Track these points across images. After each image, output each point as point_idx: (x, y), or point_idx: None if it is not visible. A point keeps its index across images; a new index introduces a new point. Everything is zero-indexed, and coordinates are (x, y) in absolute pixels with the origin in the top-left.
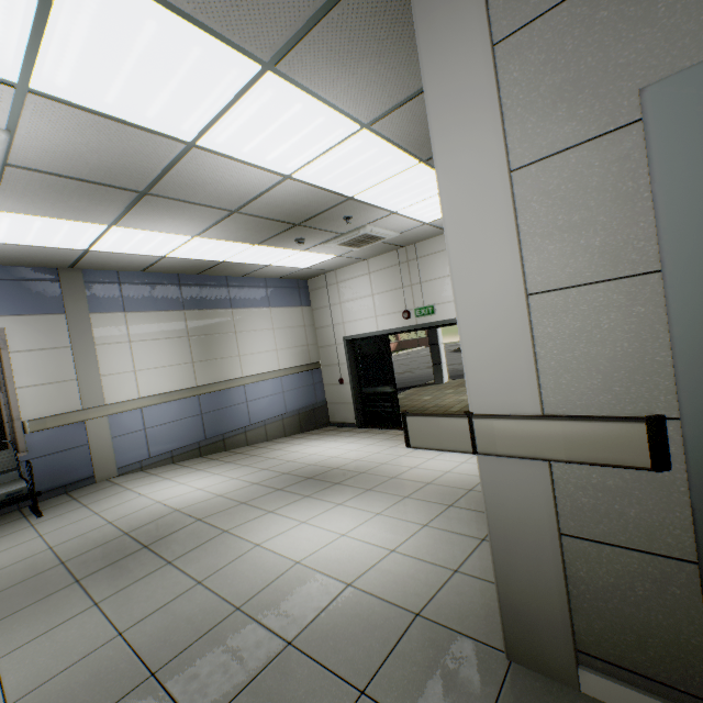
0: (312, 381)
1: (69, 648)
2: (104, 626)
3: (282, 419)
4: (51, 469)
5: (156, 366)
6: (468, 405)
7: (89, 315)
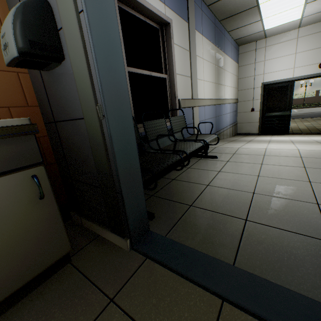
0: (235, 109)
1: None
2: None
3: (229, 127)
4: (184, 135)
5: (207, 80)
6: (308, 127)
7: (194, 30)
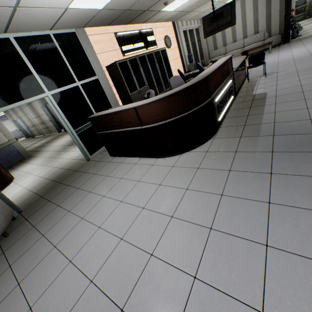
0: None
1: None
2: None
3: None
4: None
5: (13, 127)
6: None
7: None
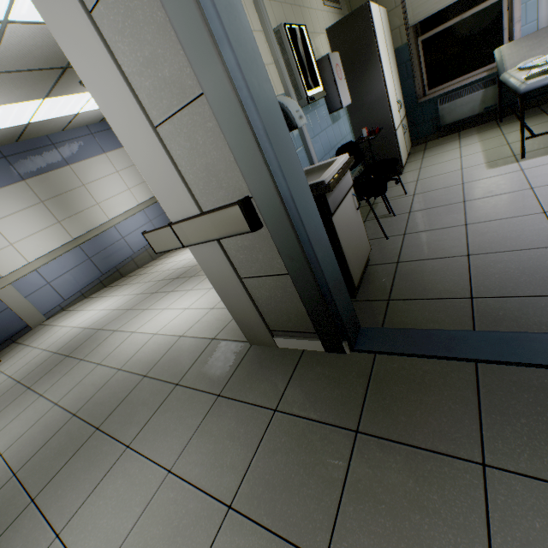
0: None
1: (29, 420)
2: (47, 404)
3: None
4: None
5: (28, 235)
6: None
7: None
